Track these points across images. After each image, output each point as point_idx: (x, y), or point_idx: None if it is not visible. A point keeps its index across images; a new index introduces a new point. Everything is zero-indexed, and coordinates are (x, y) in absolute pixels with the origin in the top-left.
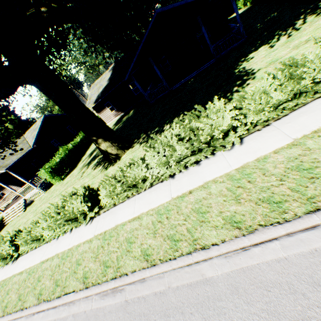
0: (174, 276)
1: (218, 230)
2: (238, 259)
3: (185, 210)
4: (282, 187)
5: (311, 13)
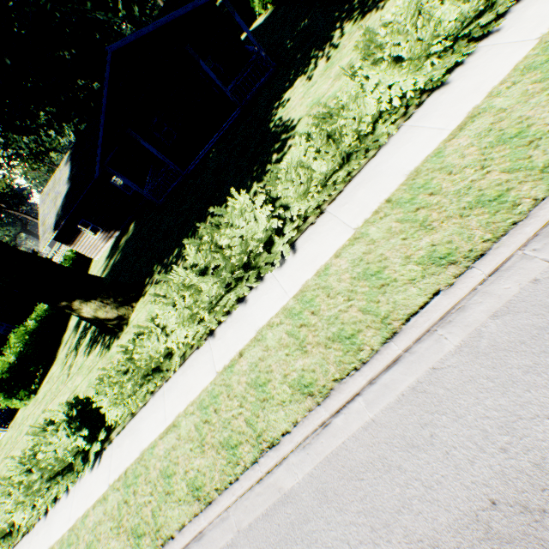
0: (243, 508)
1: (286, 407)
2: (320, 443)
3: (239, 388)
4: (352, 310)
5: (348, 18)
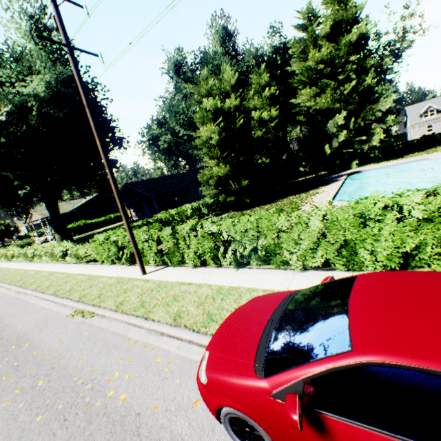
0: None
1: None
2: None
3: None
4: None
5: None
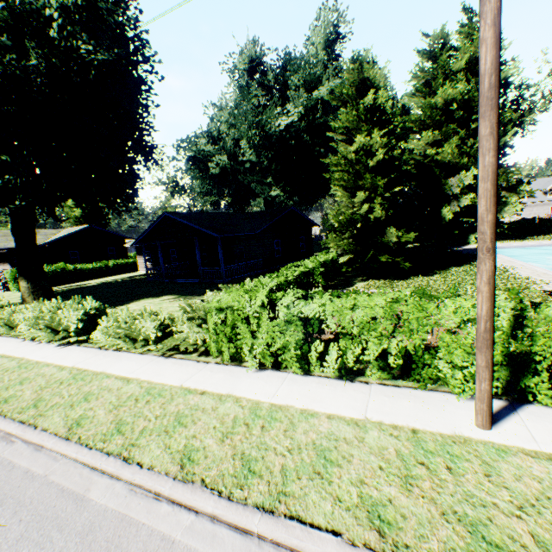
0: None
1: None
2: None
3: None
4: None
5: None
